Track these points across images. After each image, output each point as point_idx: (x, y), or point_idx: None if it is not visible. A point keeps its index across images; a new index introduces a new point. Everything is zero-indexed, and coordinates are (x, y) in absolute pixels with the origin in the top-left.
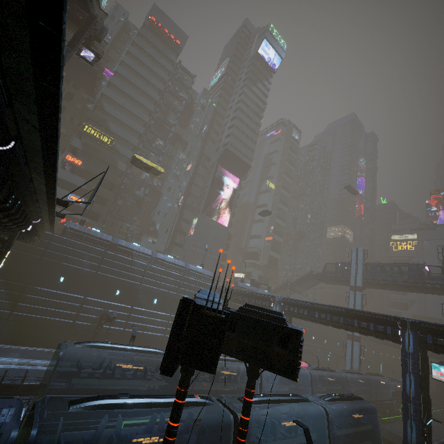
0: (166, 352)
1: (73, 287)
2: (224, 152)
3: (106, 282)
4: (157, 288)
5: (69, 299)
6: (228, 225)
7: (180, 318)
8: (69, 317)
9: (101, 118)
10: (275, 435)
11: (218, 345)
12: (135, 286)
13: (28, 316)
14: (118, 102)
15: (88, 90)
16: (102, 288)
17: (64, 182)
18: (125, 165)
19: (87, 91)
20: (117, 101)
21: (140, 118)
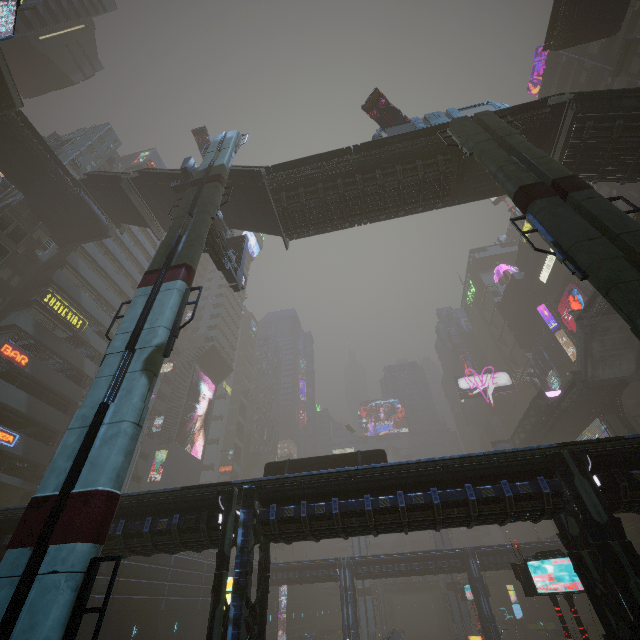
0: None
1: None
2: (209, 350)
3: (122, 614)
4: (180, 599)
5: None
6: (202, 456)
7: None
8: None
9: (72, 283)
10: None
11: None
12: (158, 606)
13: None
14: (100, 262)
15: (63, 237)
16: (116, 630)
17: None
18: (94, 365)
19: (57, 236)
20: (98, 260)
21: (123, 290)
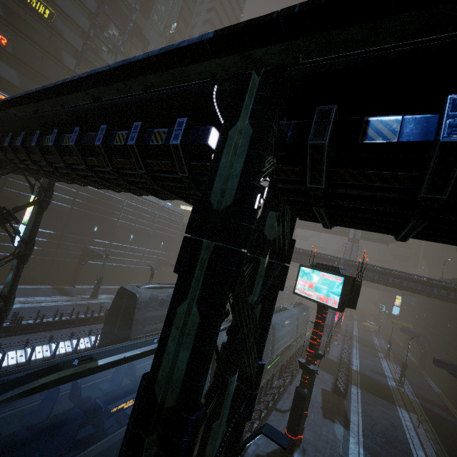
0: (342, 303)
1: (47, 223)
2: None
3: (83, 218)
4: (134, 225)
5: (44, 236)
6: None
7: (352, 287)
8: (48, 254)
9: None
10: (279, 329)
11: (357, 297)
12: (113, 223)
13: (0, 255)
14: None
15: None
16: (79, 224)
17: None
18: (73, 60)
19: None
20: None
21: None
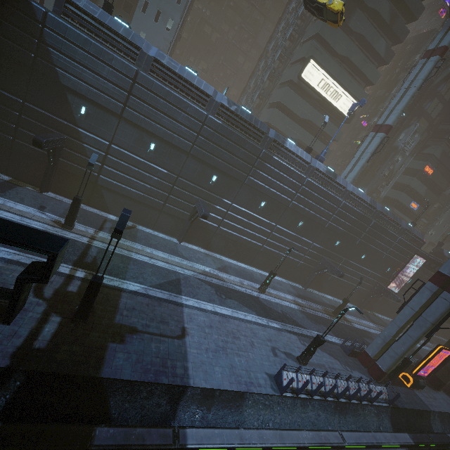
0: None
1: None
2: None
3: None
4: None
5: None
6: None
7: None
8: None
9: None
10: None
11: None
12: None
13: None
14: None
15: None
16: None
17: (412, 190)
18: None
19: None
20: None
21: None
